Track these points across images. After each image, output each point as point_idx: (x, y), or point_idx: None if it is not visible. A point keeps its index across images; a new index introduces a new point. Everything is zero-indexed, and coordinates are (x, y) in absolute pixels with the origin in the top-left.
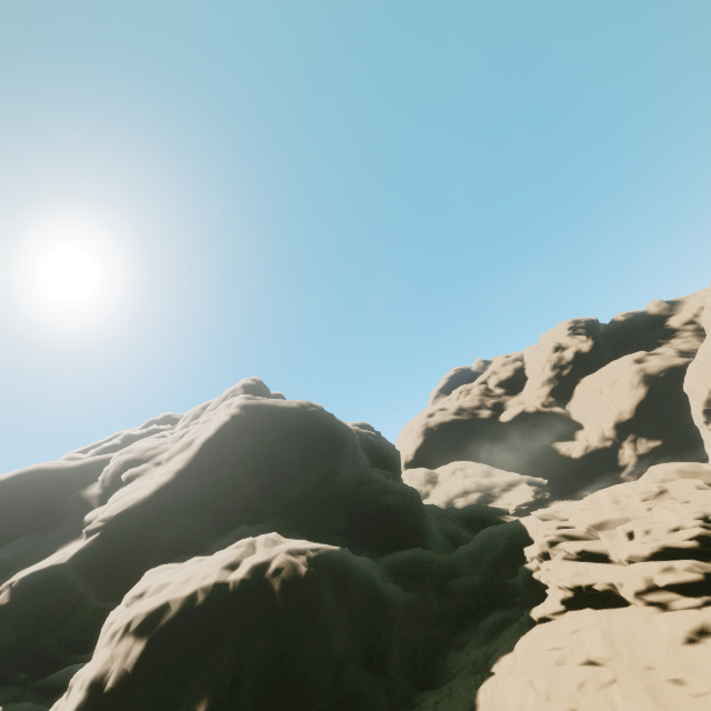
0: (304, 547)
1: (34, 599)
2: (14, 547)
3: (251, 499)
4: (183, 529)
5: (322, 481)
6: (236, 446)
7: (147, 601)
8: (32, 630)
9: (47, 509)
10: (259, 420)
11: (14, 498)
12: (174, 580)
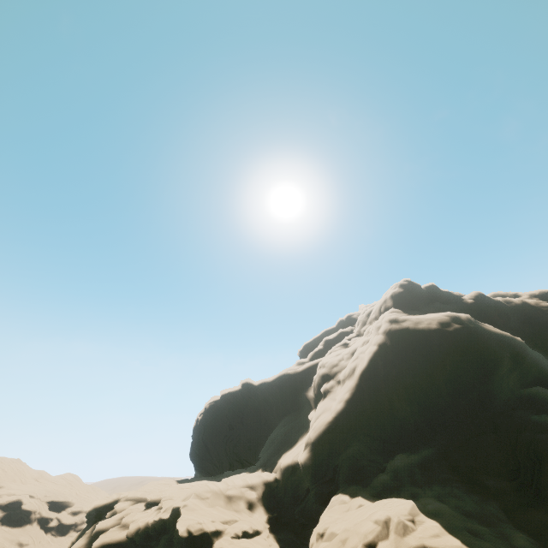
0: (432, 545)
1: (289, 481)
2: (285, 424)
3: (407, 423)
4: (354, 456)
5: (476, 409)
6: (386, 372)
7: (323, 546)
8: (291, 501)
9: (294, 398)
10: (402, 346)
11: (280, 390)
12: (338, 533)
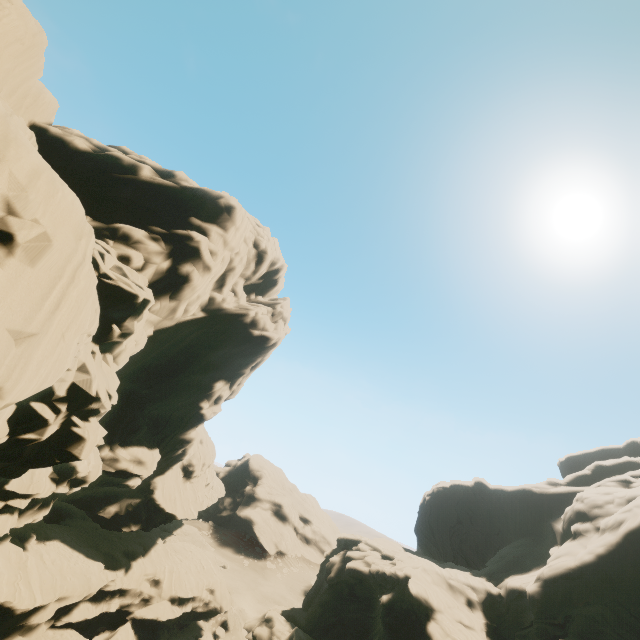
0: None
1: (513, 603)
2: (520, 545)
3: None
4: (593, 617)
5: None
6: None
7: None
8: (513, 622)
9: (537, 522)
10: None
11: (520, 505)
12: None
